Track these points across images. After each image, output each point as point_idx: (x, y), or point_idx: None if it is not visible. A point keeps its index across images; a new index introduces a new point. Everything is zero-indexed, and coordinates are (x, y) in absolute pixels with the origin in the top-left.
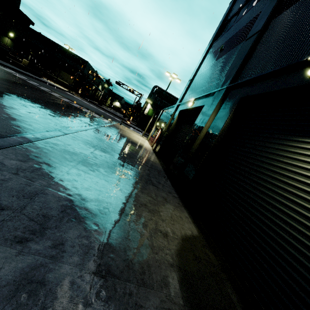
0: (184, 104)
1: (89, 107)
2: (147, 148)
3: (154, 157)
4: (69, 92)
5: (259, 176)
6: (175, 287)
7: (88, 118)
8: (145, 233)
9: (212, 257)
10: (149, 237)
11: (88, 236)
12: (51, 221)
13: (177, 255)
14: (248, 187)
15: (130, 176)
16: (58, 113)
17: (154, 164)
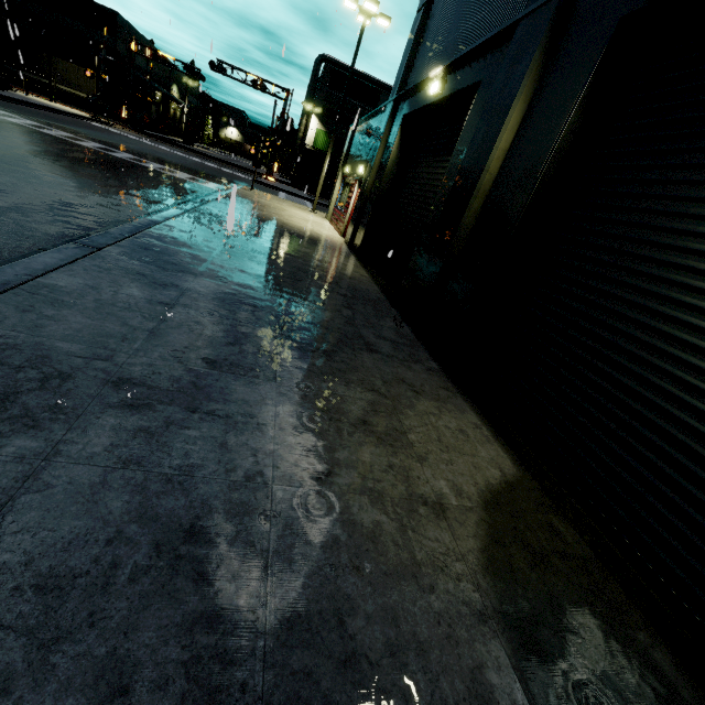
0: (414, 93)
1: (159, 154)
2: (333, 242)
3: (354, 265)
4: (96, 122)
5: (704, 287)
6: (513, 700)
7: (161, 187)
8: (383, 524)
9: (572, 537)
10: (398, 534)
11: (214, 612)
12: (69, 602)
13: (486, 572)
14: (663, 325)
15: (304, 340)
16: (71, 186)
17: (359, 287)
